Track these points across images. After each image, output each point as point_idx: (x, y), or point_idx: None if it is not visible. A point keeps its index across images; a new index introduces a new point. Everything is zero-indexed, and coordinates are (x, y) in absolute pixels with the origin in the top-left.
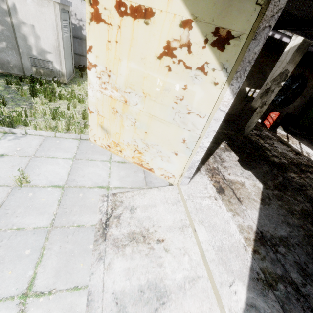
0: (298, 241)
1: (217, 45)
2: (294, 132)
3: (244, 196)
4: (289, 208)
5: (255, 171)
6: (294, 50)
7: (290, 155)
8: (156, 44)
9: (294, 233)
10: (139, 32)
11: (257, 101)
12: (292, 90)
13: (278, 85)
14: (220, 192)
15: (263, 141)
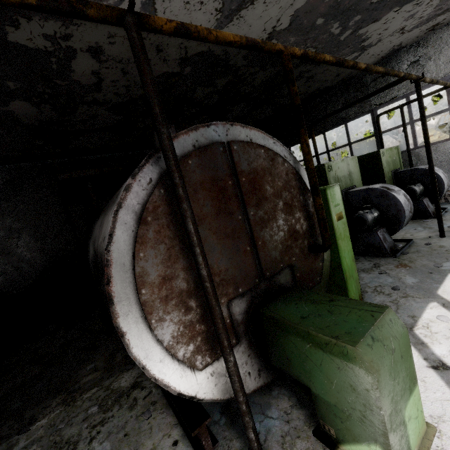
0: None
1: (445, 133)
2: None
3: None
4: None
5: None
6: None
7: None
8: (437, 137)
9: None
10: (433, 137)
11: None
12: None
13: None
14: None
15: None
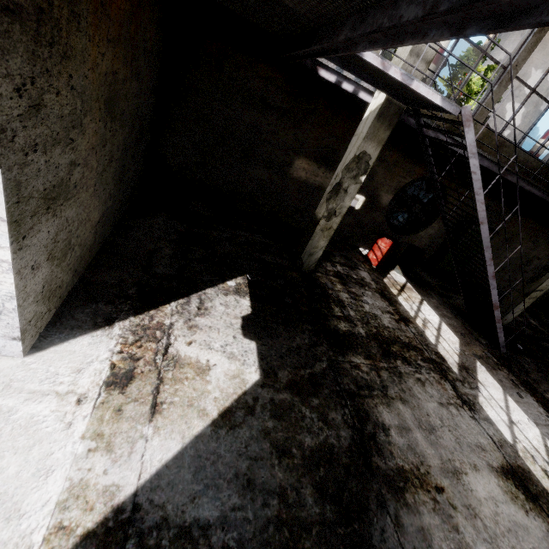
0: (236, 539)
1: None
2: (423, 281)
3: (178, 401)
4: (286, 439)
5: (268, 344)
6: (374, 116)
7: (384, 321)
8: None
9: (243, 513)
10: None
11: (322, 207)
12: (423, 206)
13: (355, 180)
14: (116, 384)
15: (343, 286)
